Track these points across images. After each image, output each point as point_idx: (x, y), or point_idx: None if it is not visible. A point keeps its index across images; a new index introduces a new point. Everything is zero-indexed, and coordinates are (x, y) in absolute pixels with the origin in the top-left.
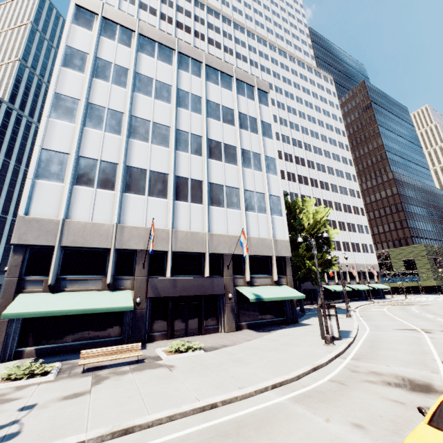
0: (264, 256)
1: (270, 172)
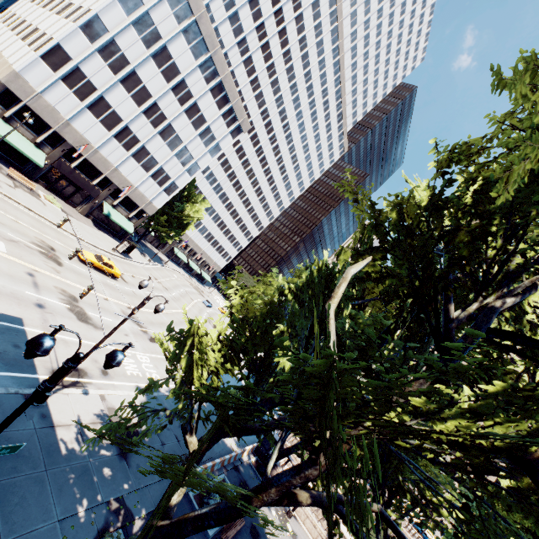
0: (136, 203)
1: (189, 173)
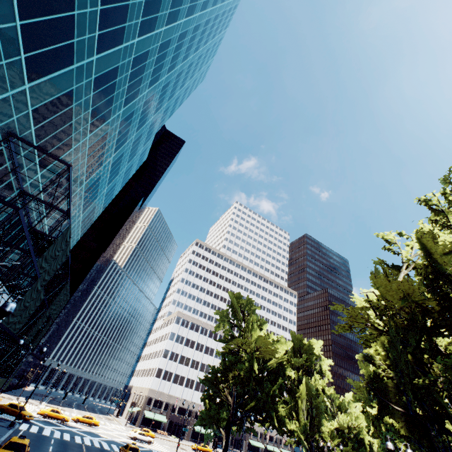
0: None
1: None
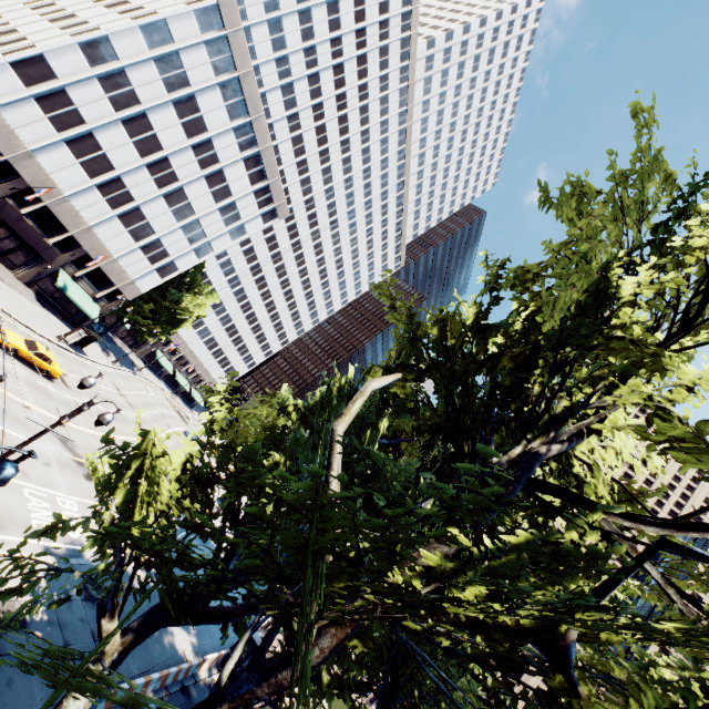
0: (112, 280)
1: (197, 253)
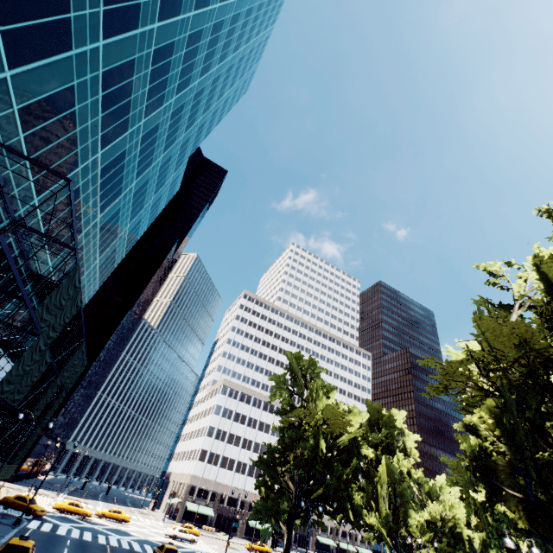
0: None
1: None
